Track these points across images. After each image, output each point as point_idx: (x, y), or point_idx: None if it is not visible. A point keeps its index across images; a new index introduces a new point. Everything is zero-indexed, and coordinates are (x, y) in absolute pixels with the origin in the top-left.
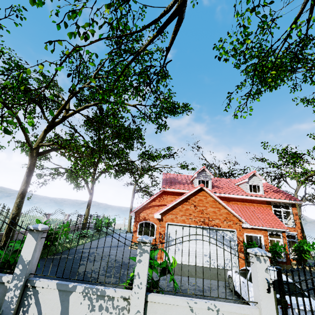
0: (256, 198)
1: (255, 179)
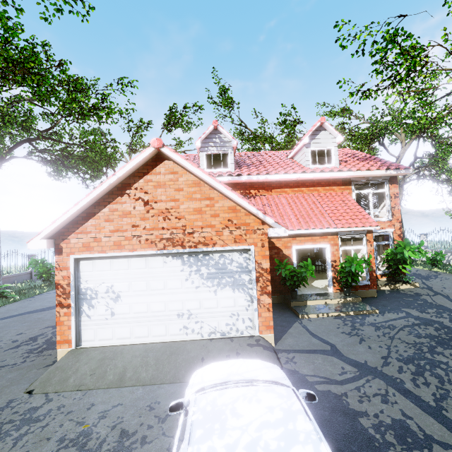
0: (323, 175)
1: (323, 137)
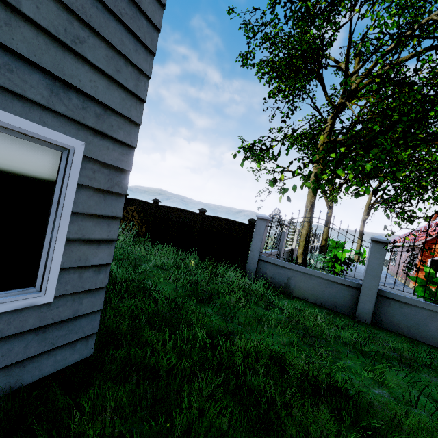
0: None
1: None
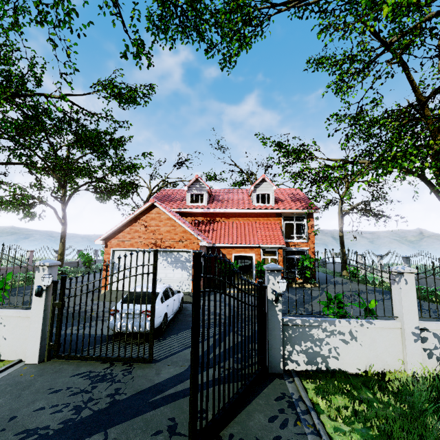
0: (261, 211)
1: (264, 186)
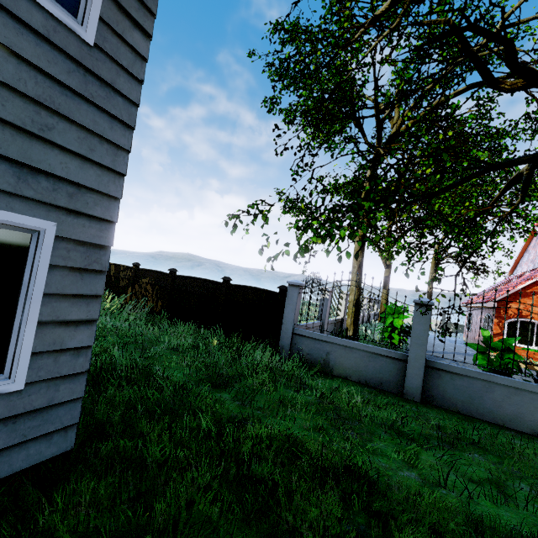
0: None
1: None
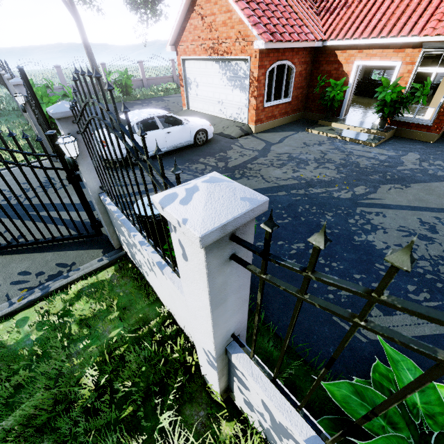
0: None
1: None
